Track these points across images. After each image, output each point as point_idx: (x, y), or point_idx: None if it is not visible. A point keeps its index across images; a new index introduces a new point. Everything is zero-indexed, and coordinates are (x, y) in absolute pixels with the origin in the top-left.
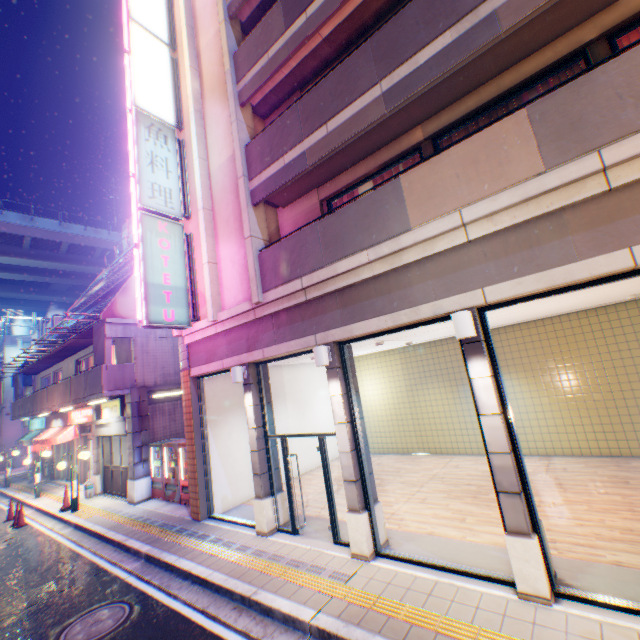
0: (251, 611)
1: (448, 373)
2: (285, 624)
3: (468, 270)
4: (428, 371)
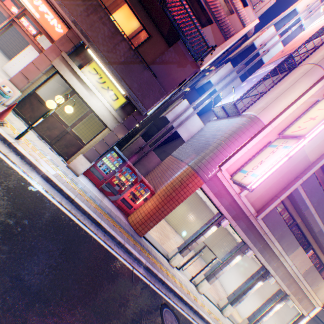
0: (197, 316)
1: (193, 208)
2: (206, 322)
3: (279, 269)
4: (190, 202)
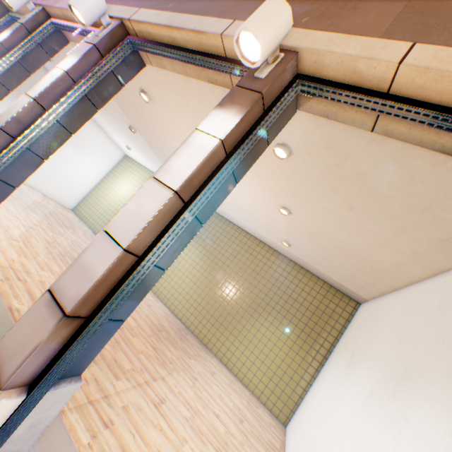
0: None
1: None
2: None
3: None
4: None
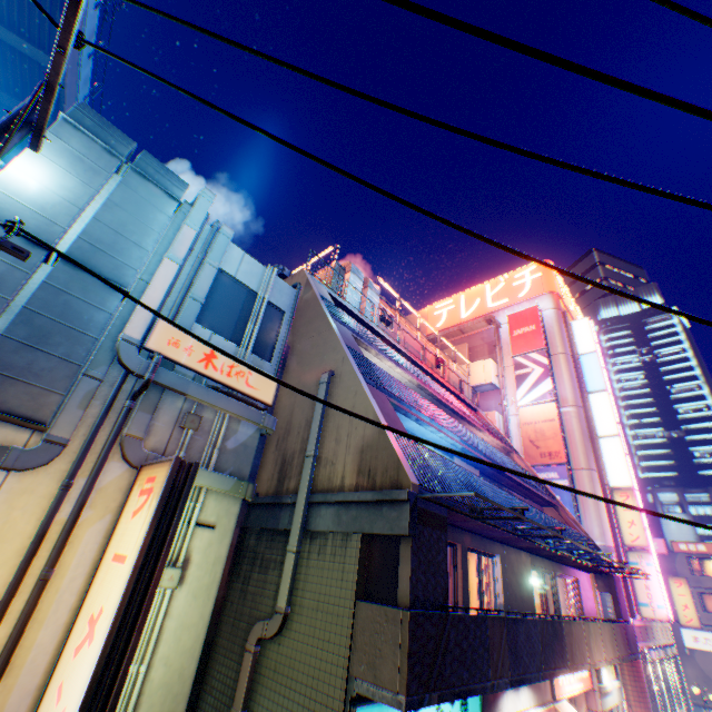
0: None
1: None
2: None
3: (658, 632)
4: None
